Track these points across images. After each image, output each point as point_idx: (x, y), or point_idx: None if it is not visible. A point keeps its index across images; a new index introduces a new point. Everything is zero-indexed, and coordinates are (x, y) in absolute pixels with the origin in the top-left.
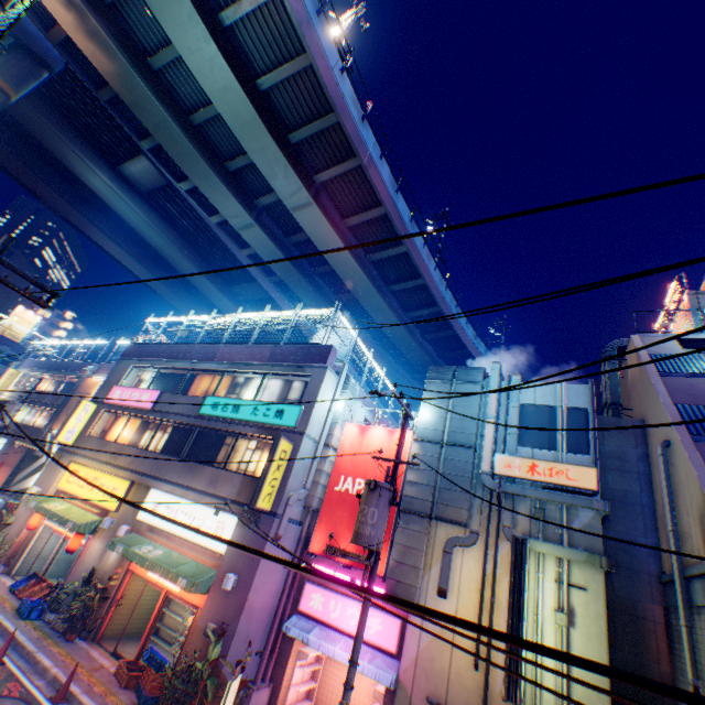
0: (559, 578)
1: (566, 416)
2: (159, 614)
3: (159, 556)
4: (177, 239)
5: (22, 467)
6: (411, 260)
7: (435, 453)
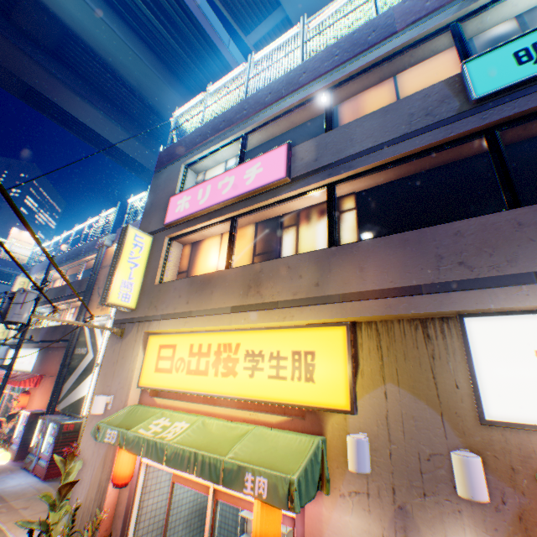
0: None
1: None
2: None
3: None
4: (156, 63)
5: (65, 374)
6: None
7: None
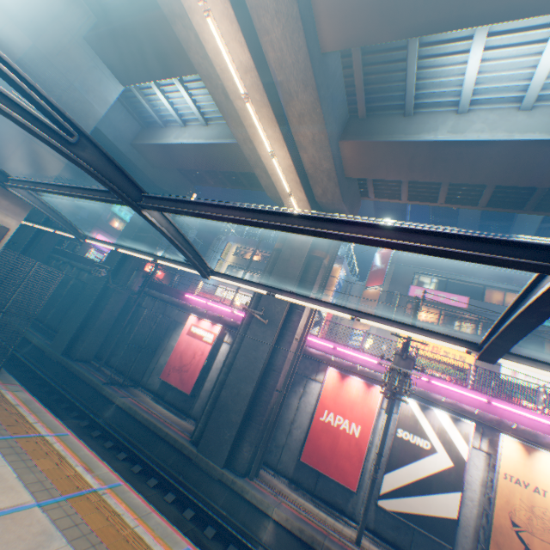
0: None
1: None
2: None
3: None
4: None
5: None
6: None
7: None
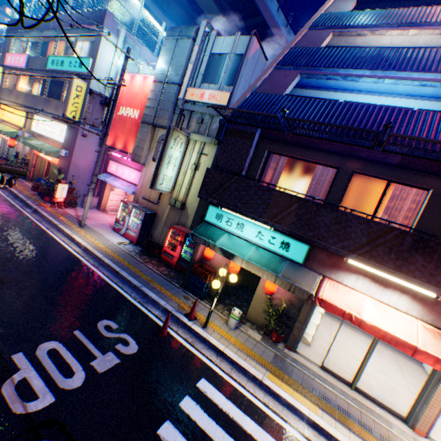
0: (199, 152)
1: (233, 62)
2: (48, 170)
3: (37, 144)
4: None
5: None
6: None
7: (161, 89)
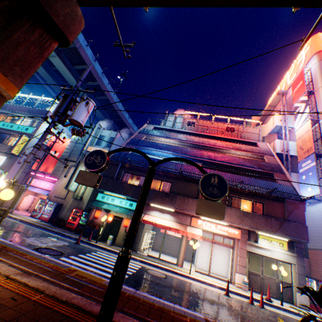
0: None
1: (110, 139)
2: None
3: None
4: None
5: None
6: (102, 88)
7: (74, 145)
